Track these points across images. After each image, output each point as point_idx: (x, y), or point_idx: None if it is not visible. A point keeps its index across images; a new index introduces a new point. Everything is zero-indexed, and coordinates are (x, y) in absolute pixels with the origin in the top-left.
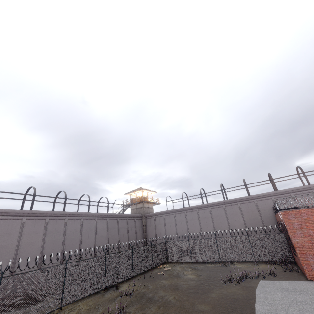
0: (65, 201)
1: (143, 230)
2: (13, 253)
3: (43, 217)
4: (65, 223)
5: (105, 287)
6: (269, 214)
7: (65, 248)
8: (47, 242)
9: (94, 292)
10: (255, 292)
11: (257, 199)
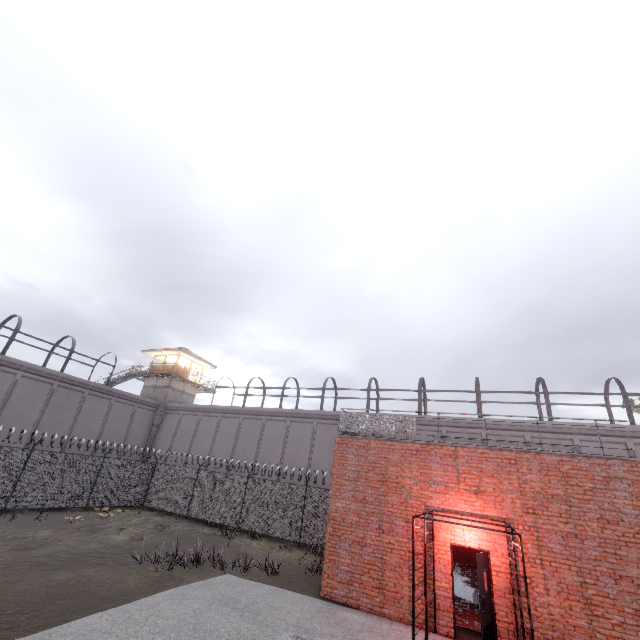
0: None
1: (149, 434)
2: None
3: None
4: None
5: None
6: None
7: None
8: None
9: None
10: (160, 592)
11: None
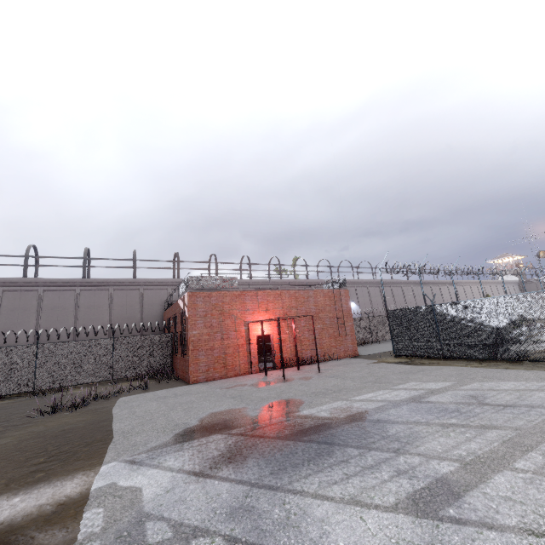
0: None
1: None
2: None
3: None
4: None
5: None
6: (156, 311)
7: None
8: None
9: None
10: (112, 412)
11: (147, 287)
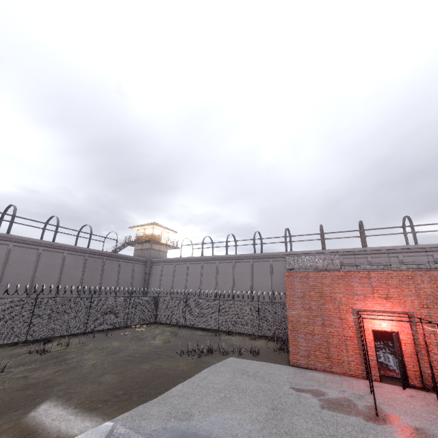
0: (12, 220)
1: (145, 279)
2: None
3: None
4: (8, 251)
5: (26, 340)
6: None
7: (3, 283)
8: None
9: (3, 343)
10: (202, 370)
11: None
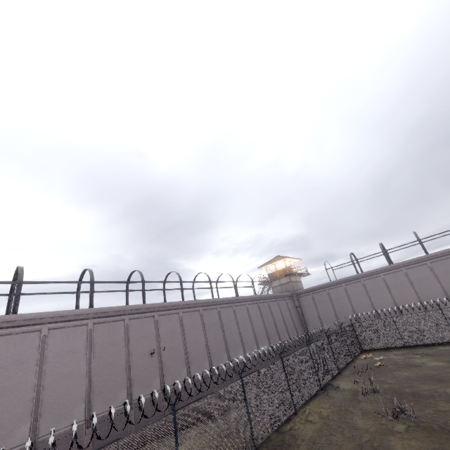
0: (211, 285)
1: (298, 313)
2: (183, 355)
3: (196, 308)
4: (219, 314)
5: (321, 386)
6: None
7: (227, 344)
8: (209, 339)
9: (314, 392)
10: None
11: None
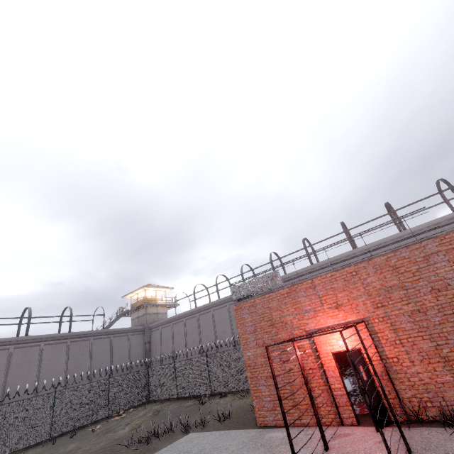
0: None
1: (145, 350)
2: None
3: None
4: None
5: None
6: None
7: None
8: None
9: None
10: None
11: (287, 282)
